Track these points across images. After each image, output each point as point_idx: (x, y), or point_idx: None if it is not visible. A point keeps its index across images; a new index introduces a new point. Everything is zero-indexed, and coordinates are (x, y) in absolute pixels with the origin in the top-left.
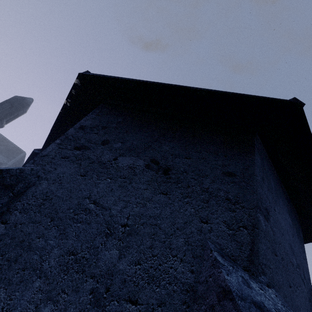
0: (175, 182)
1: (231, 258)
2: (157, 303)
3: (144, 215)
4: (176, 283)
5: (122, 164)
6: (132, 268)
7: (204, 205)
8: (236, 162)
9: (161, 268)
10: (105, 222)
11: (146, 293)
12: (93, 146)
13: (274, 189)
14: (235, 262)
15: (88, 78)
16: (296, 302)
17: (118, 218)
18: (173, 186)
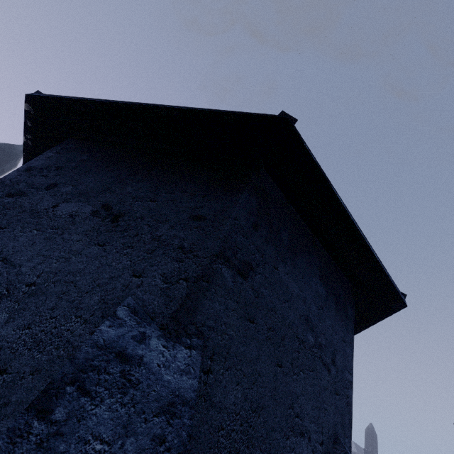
0: (122, 230)
1: (150, 315)
2: (31, 371)
3: (62, 271)
4: (65, 347)
5: (62, 212)
6: (18, 333)
7: (146, 256)
8: (214, 203)
9: (55, 331)
10: (6, 282)
11: (21, 361)
12: (34, 191)
13: (286, 243)
14: (154, 320)
15: (40, 101)
16: (291, 387)
17: (26, 277)
18: (116, 236)
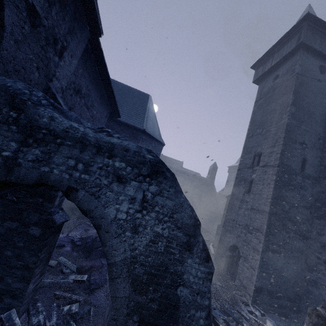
0: None
1: None
2: None
3: None
4: None
5: None
6: None
7: None
8: None
9: None
10: None
11: None
12: None
13: None
14: None
15: None
16: None
17: None
18: None
